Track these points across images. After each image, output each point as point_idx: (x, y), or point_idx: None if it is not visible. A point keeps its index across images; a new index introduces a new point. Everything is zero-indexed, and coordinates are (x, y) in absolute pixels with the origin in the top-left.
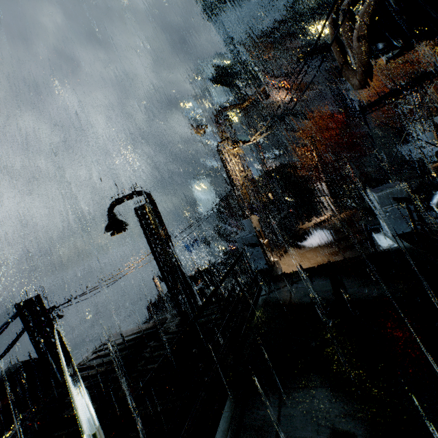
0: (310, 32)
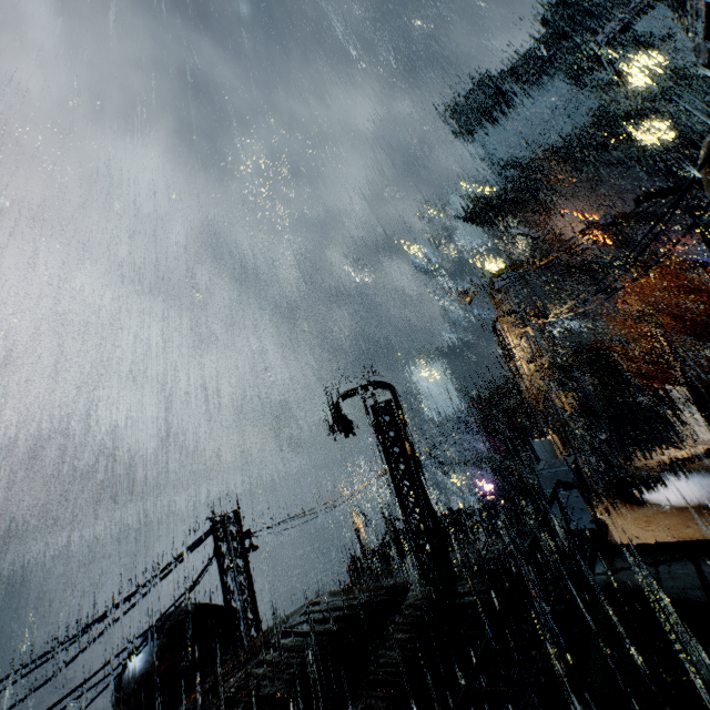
0: (635, 141)
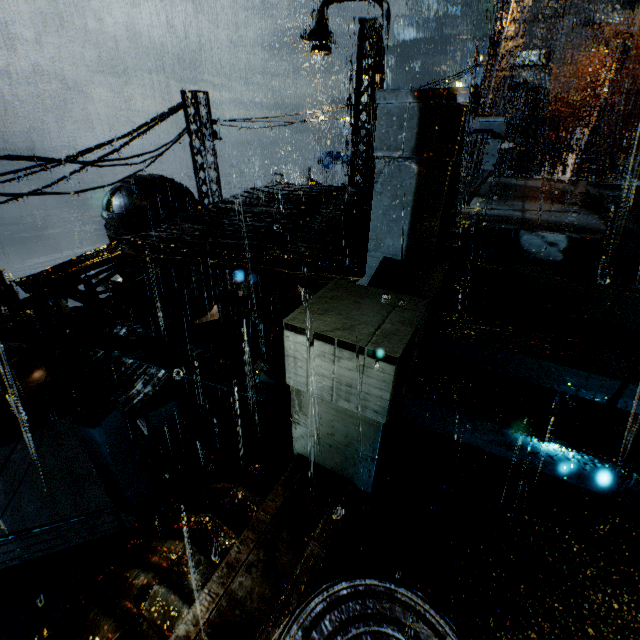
0: None
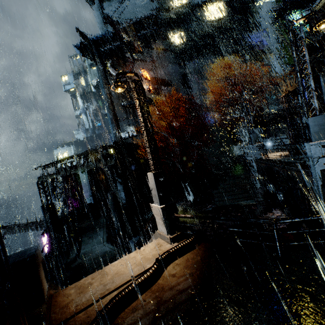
0: (170, 38)
